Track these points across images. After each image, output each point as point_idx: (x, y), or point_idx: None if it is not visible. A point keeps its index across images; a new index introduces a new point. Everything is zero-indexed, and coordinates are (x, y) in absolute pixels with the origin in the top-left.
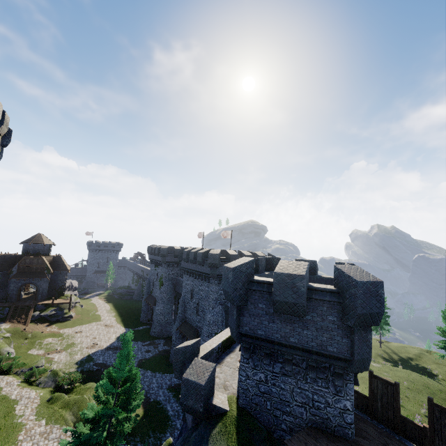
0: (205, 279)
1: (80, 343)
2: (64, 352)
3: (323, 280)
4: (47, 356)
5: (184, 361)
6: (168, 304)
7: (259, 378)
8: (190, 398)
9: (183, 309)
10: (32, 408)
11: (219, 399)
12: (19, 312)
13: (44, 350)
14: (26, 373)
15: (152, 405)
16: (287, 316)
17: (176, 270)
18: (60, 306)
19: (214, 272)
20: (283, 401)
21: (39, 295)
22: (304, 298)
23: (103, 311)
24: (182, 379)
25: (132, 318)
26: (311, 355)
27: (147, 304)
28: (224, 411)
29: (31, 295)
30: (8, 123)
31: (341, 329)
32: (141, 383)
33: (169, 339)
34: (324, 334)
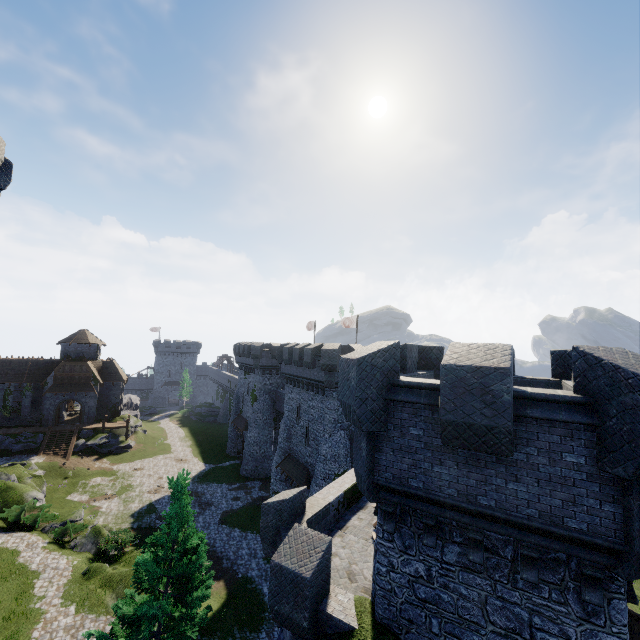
0: (317, 390)
1: (139, 486)
2: (116, 498)
3: (529, 384)
4: (92, 504)
5: (278, 526)
6: (266, 428)
7: (415, 572)
8: (285, 600)
9: (286, 437)
10: (58, 586)
11: (338, 603)
12: (58, 440)
13: (89, 495)
14: (55, 531)
15: (240, 585)
16: (470, 453)
17: (276, 378)
18: (115, 432)
19: (331, 379)
20: (465, 620)
21: (85, 417)
22: (511, 416)
23: (175, 439)
24: (271, 564)
25: (215, 450)
26: (525, 534)
27: (235, 428)
28: (347, 629)
29: (76, 417)
30: (2, 150)
31: (598, 484)
32: (225, 548)
33: (268, 481)
34: (556, 491)
